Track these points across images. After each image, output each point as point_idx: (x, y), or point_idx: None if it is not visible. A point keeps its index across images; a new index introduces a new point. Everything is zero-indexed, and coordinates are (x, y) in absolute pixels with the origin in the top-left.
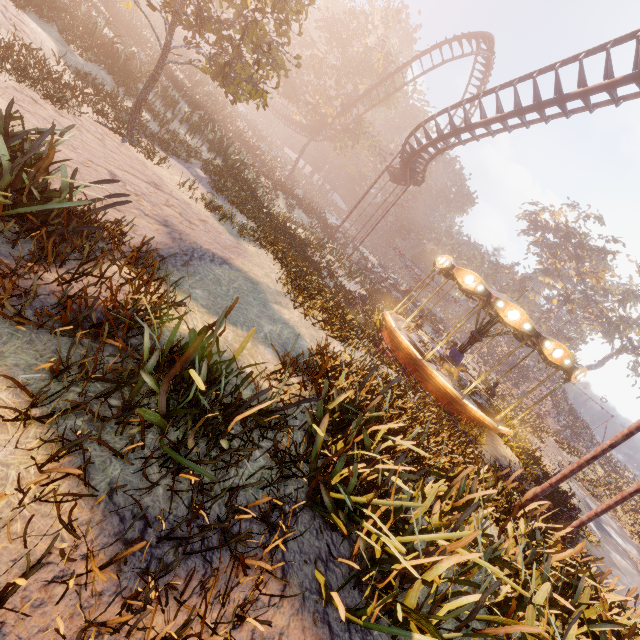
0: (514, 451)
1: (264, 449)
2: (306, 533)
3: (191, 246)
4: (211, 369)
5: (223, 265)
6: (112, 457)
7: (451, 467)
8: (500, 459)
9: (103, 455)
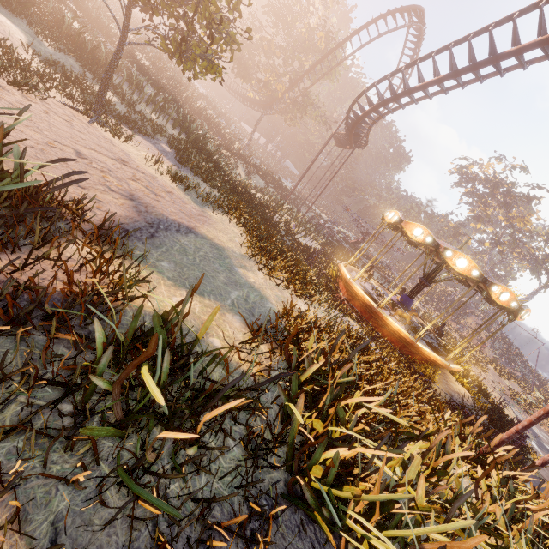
0: (465, 386)
1: (237, 434)
2: (288, 534)
3: (157, 218)
4: (176, 354)
5: (189, 234)
6: (59, 483)
7: (420, 420)
8: (454, 395)
9: (47, 483)
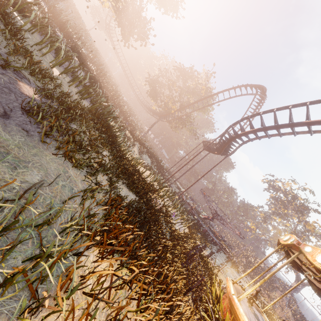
0: None
1: None
2: None
3: None
4: None
5: None
6: None
7: None
8: None
9: None
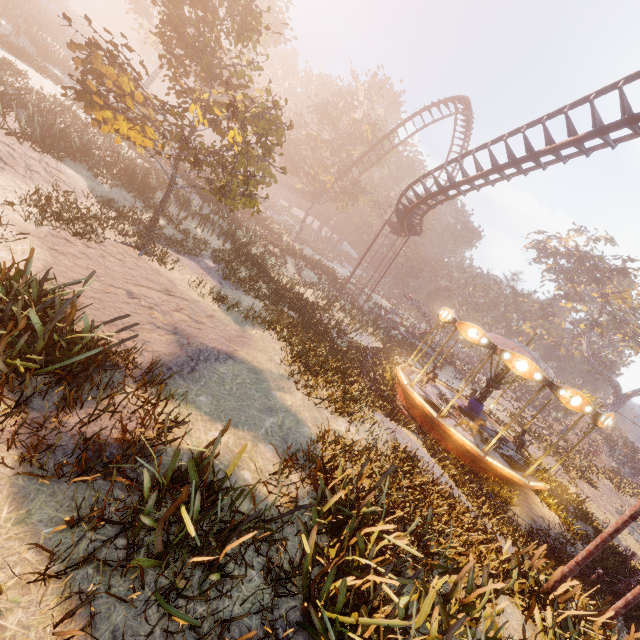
0: (553, 509)
1: (259, 565)
2: None
3: (198, 349)
4: (207, 492)
5: (227, 361)
6: (116, 602)
7: (464, 551)
8: (537, 521)
9: (108, 601)
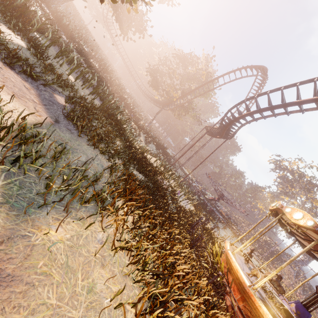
0: None
1: None
2: None
3: None
4: None
5: None
6: None
7: None
8: None
9: None
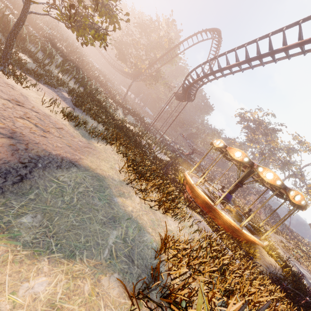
0: (272, 257)
1: None
2: None
3: (37, 154)
4: None
5: (71, 168)
6: None
7: None
8: (269, 267)
9: None
